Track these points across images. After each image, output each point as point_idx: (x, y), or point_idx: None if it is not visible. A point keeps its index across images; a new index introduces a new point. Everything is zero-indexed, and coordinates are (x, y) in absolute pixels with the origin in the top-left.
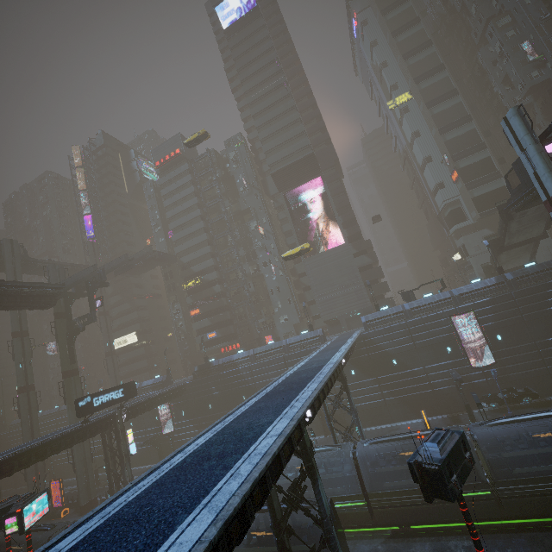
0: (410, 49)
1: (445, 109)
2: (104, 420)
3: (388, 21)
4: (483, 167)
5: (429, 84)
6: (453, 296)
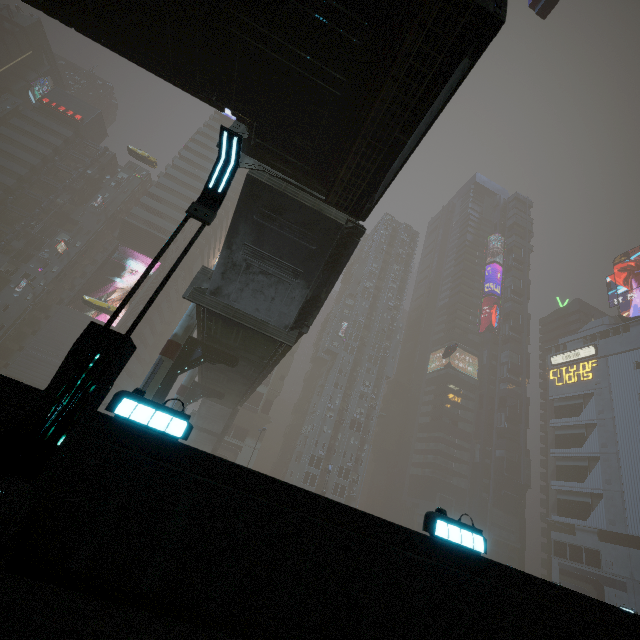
0: None
1: None
2: None
3: None
4: None
5: None
6: None
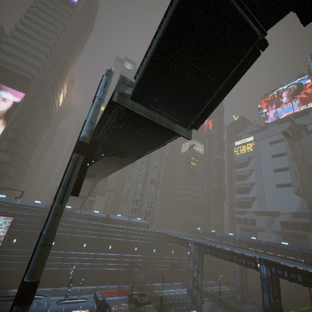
0: None
1: None
2: None
3: None
4: None
5: None
6: (14, 203)
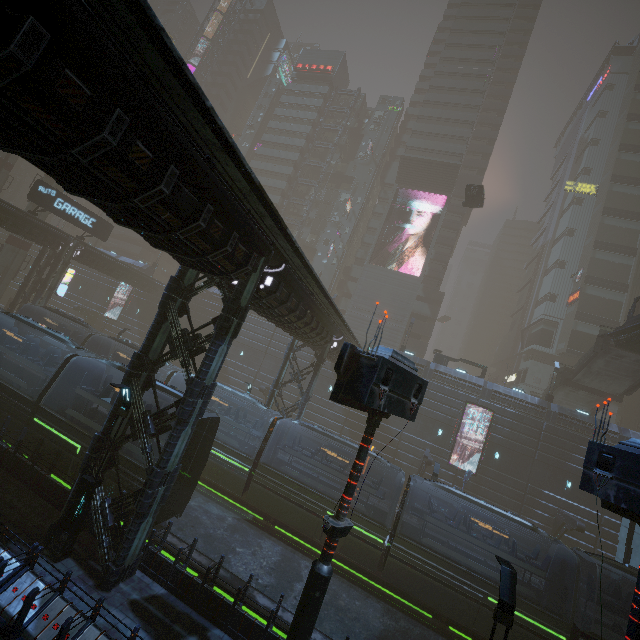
0: (633, 143)
1: (618, 227)
2: (54, 234)
3: (635, 100)
4: (608, 308)
5: (623, 190)
6: (485, 387)
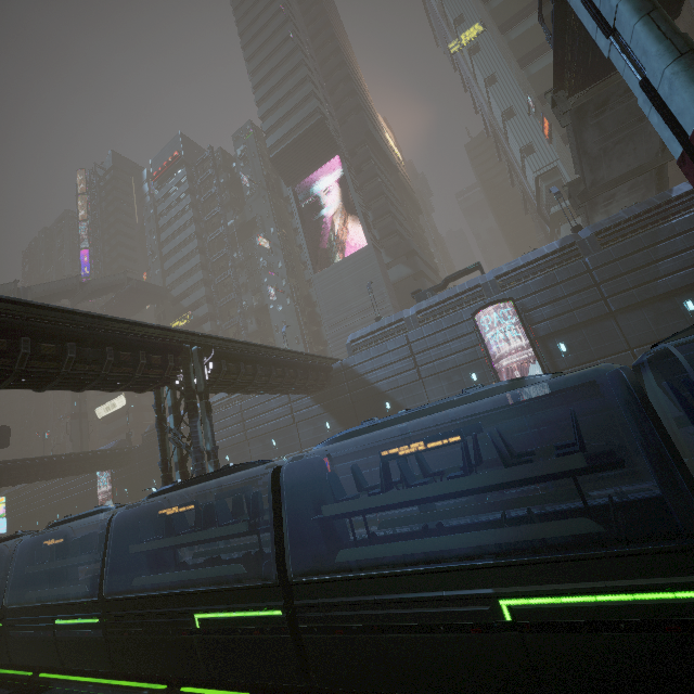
0: None
1: (529, 29)
2: None
3: None
4: None
5: None
6: (484, 282)
